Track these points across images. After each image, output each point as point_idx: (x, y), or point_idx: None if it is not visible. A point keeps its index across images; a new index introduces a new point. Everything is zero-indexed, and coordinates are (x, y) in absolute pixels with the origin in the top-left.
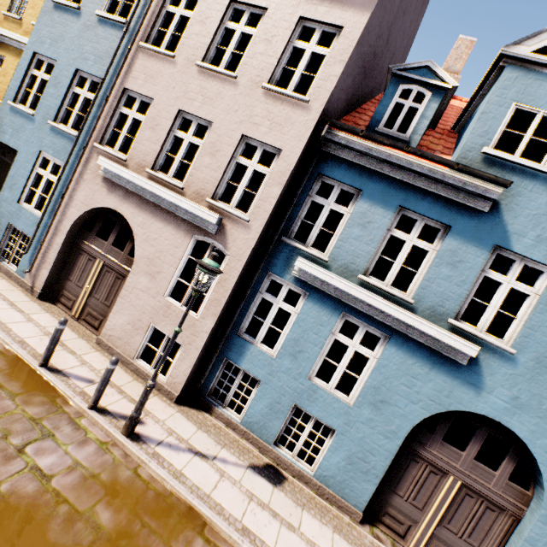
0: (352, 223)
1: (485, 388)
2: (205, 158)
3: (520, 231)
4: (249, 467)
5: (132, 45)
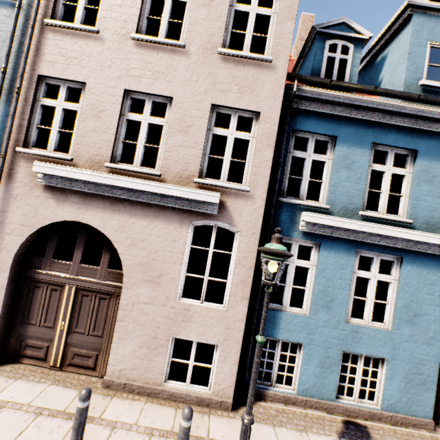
0: (338, 168)
1: None
2: (176, 137)
3: None
4: (340, 437)
5: (34, 23)
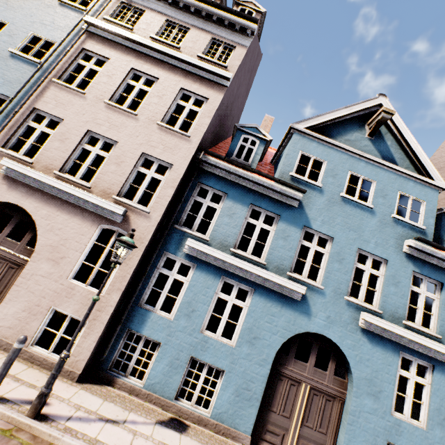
0: (223, 214)
1: (312, 314)
2: (111, 166)
3: (314, 217)
4: (157, 423)
5: (45, 79)
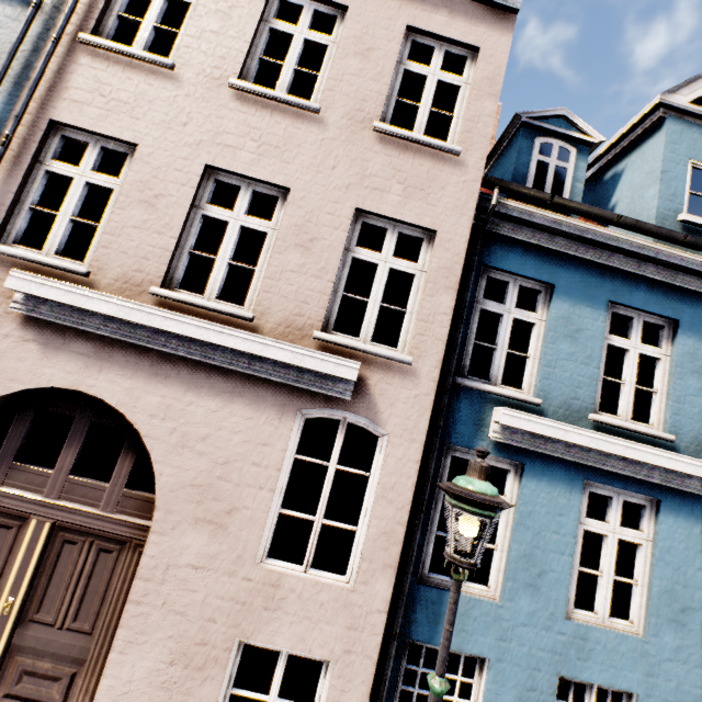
0: (555, 336)
1: None
2: (289, 255)
3: None
4: None
5: (60, 36)
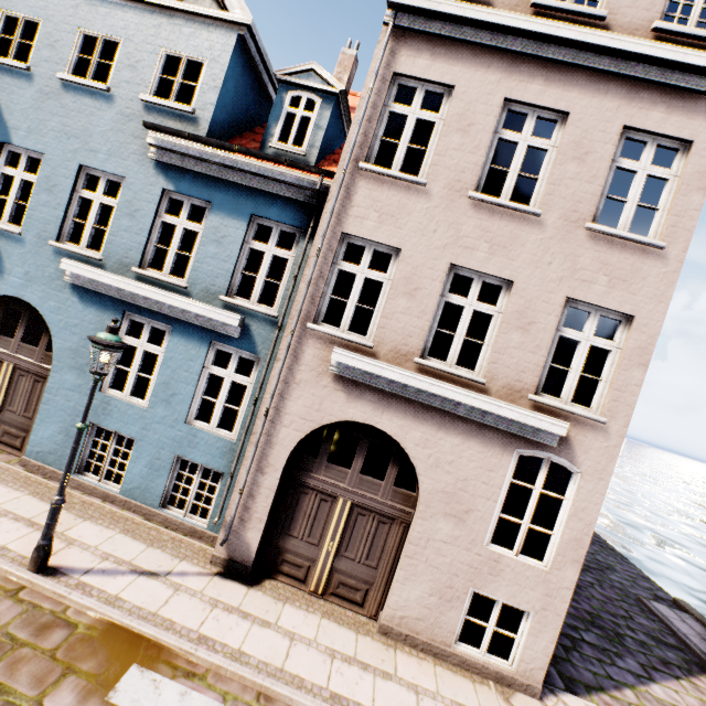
0: None
1: (6, 271)
2: None
3: (17, 125)
4: None
5: None
